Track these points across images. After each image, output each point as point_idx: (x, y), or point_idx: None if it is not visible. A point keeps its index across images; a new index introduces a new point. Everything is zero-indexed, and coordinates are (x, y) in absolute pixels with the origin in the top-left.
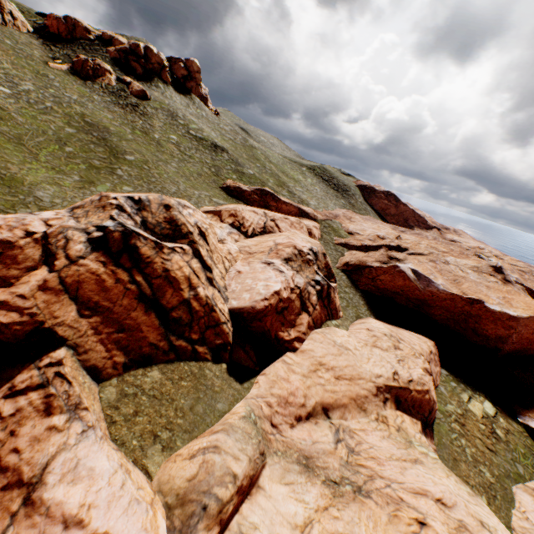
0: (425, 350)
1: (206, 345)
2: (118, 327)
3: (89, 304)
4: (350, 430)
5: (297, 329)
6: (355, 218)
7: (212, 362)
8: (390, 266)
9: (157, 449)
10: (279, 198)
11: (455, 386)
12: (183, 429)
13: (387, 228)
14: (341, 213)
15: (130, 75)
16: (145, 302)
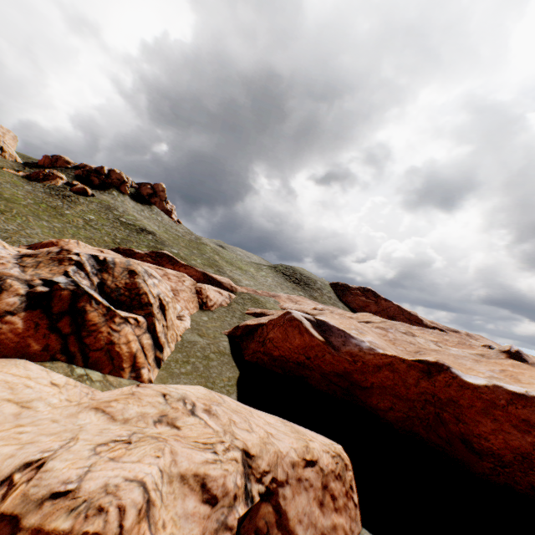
0: (277, 447)
1: None
2: None
3: None
4: None
5: None
6: (305, 301)
7: None
8: (280, 315)
9: None
10: (177, 261)
11: None
12: None
13: None
14: (285, 295)
15: (87, 185)
16: None
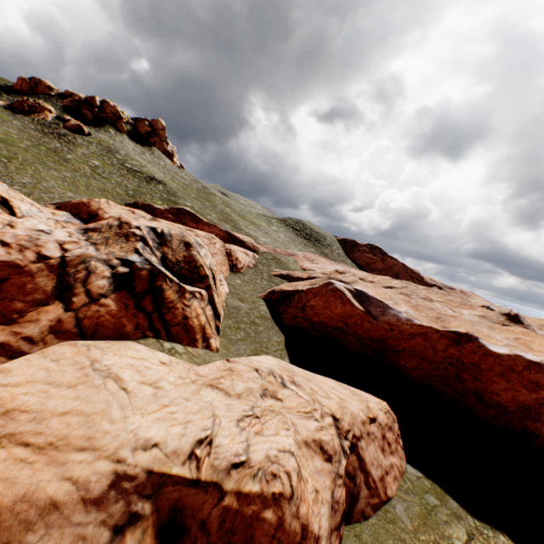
0: (351, 410)
1: None
2: None
3: None
4: None
5: (16, 328)
6: (320, 260)
7: None
8: (322, 284)
9: None
10: (200, 219)
11: (435, 505)
12: None
13: (362, 273)
14: (302, 253)
15: (79, 120)
16: None
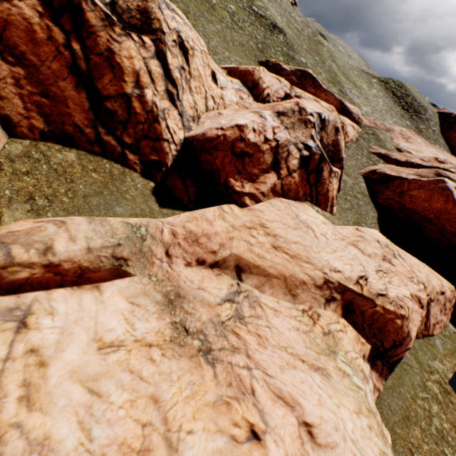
0: (432, 284)
1: (139, 156)
2: (43, 91)
3: (15, 52)
4: (256, 302)
5: (256, 186)
6: (415, 139)
7: (140, 175)
8: (431, 180)
9: (24, 208)
10: (319, 85)
11: None
12: (63, 207)
13: None
14: (398, 129)
15: None
16: (77, 76)
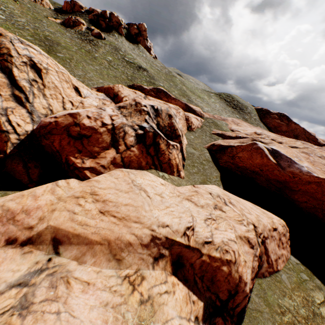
0: (263, 222)
1: None
2: None
3: None
4: (64, 278)
5: (97, 161)
6: (243, 124)
7: None
8: (248, 144)
9: None
10: (169, 95)
11: (306, 279)
12: None
13: (271, 134)
14: (230, 119)
15: (98, 28)
16: None
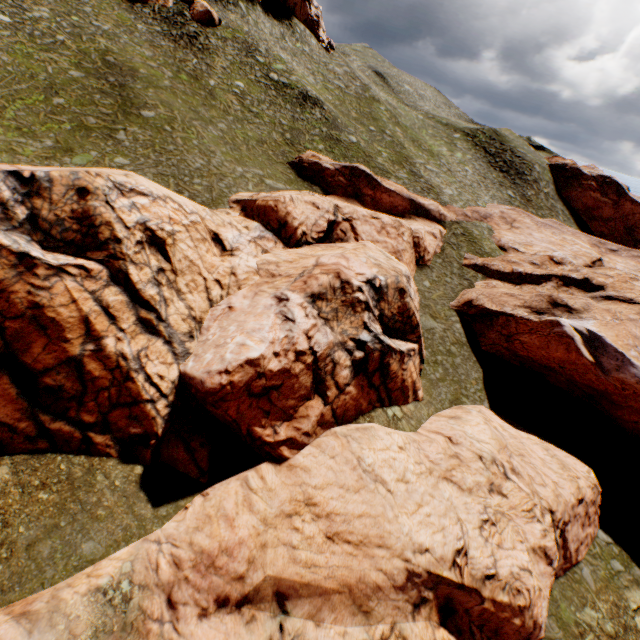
0: (564, 498)
1: (111, 433)
2: None
3: None
4: None
5: (295, 424)
6: (523, 221)
7: (118, 461)
8: (544, 321)
9: None
10: (378, 183)
11: (618, 570)
12: None
13: (581, 243)
14: (498, 211)
15: None
16: None
